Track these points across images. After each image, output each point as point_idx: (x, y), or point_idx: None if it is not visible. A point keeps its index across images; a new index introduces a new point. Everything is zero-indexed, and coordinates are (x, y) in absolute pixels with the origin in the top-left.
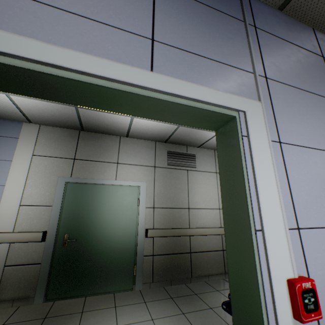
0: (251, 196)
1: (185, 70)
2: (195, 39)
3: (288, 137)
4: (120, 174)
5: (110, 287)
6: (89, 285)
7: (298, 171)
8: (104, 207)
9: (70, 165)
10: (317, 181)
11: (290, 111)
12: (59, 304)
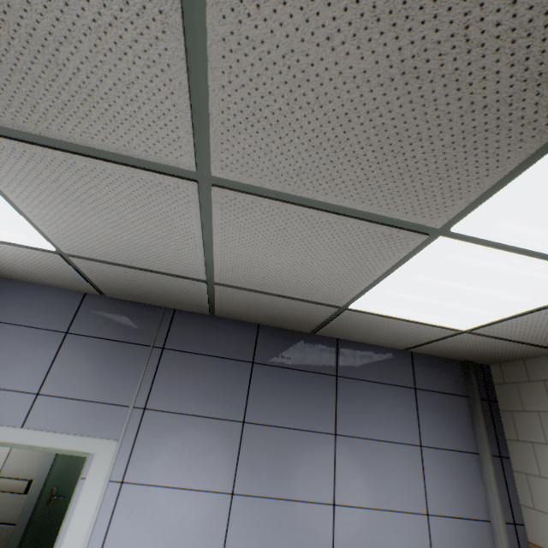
0: (60, 538)
1: (55, 418)
2: (82, 382)
3: (137, 475)
4: None
5: None
6: None
7: (128, 513)
8: None
9: None
10: (148, 524)
11: (157, 444)
12: None
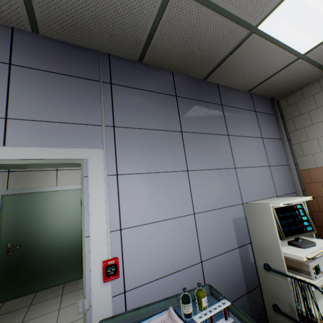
0: (85, 217)
1: (36, 137)
2: (49, 108)
3: (126, 169)
4: (60, 180)
5: (60, 280)
6: (38, 282)
7: (129, 192)
8: (47, 213)
9: (5, 178)
10: (144, 195)
11: (132, 149)
12: (9, 304)
